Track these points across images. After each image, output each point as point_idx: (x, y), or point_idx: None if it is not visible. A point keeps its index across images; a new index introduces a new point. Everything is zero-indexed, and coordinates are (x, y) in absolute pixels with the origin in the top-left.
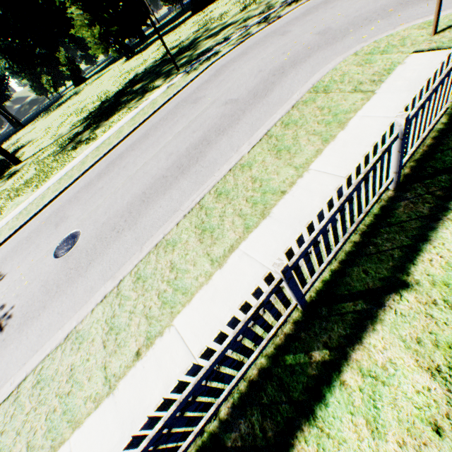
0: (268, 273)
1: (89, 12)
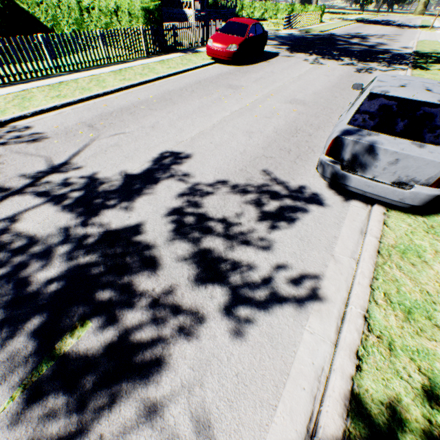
0: None
1: None
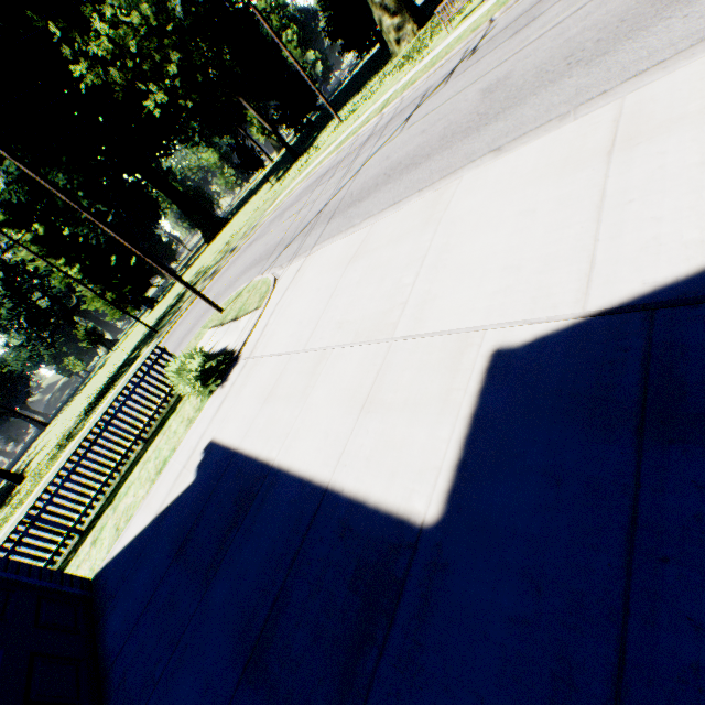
0: (21, 520)
1: (98, 283)
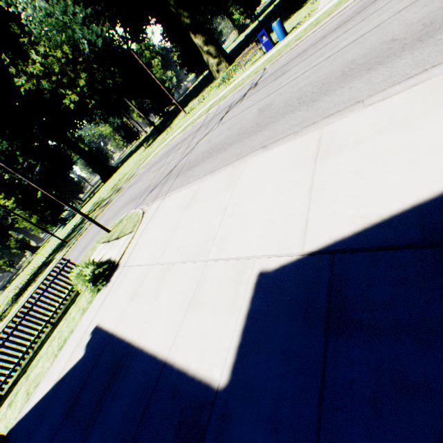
0: None
1: (27, 209)
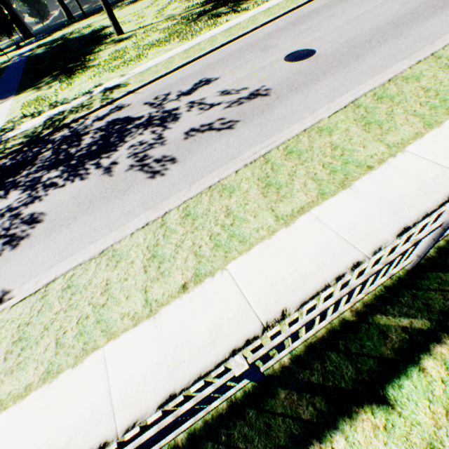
0: None
1: None
